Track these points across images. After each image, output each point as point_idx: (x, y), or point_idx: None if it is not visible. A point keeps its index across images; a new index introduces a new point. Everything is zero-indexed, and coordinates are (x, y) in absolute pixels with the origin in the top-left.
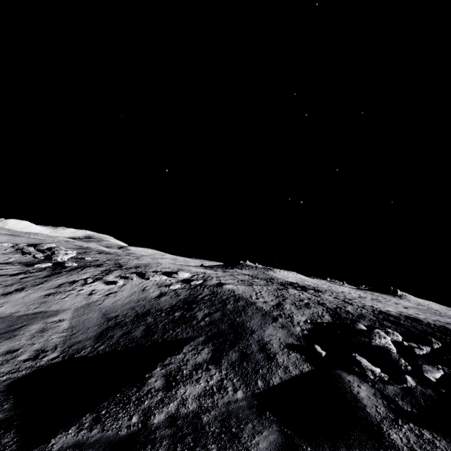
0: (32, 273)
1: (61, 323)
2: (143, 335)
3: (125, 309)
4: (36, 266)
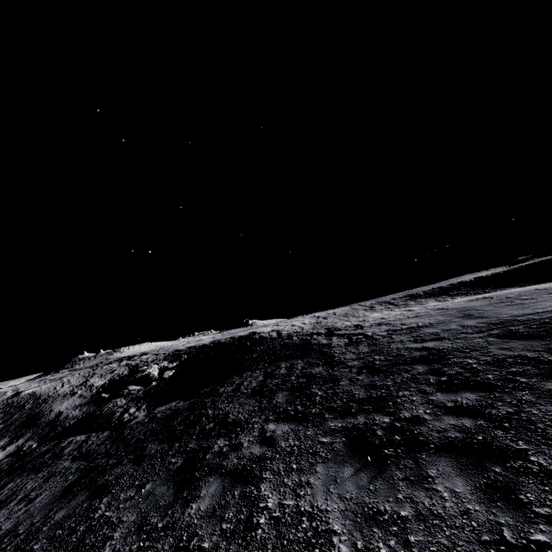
0: None
1: None
2: None
3: None
4: None
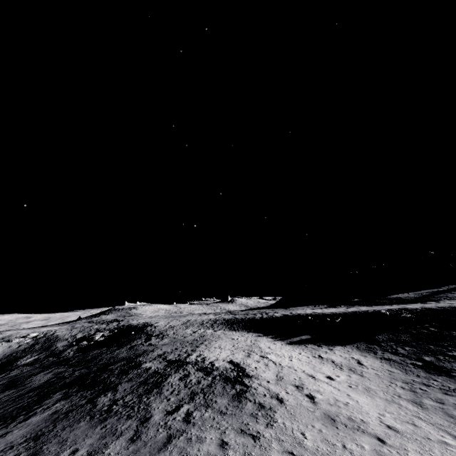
0: None
1: None
2: (12, 358)
3: (2, 355)
4: None
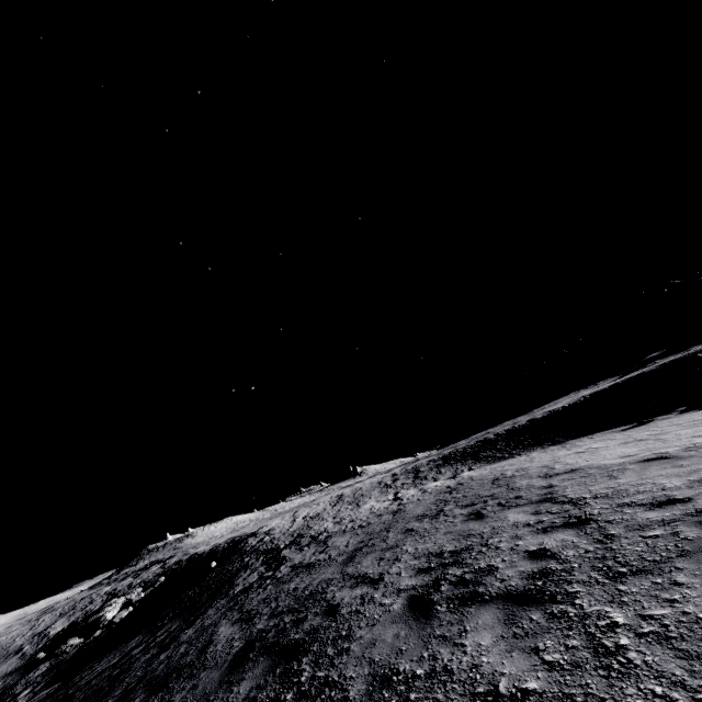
0: None
1: None
2: None
3: None
4: None
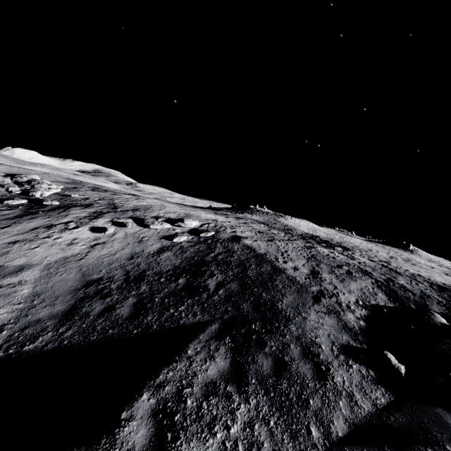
0: (0, 211)
1: (20, 288)
2: (131, 315)
3: (112, 269)
4: (6, 202)
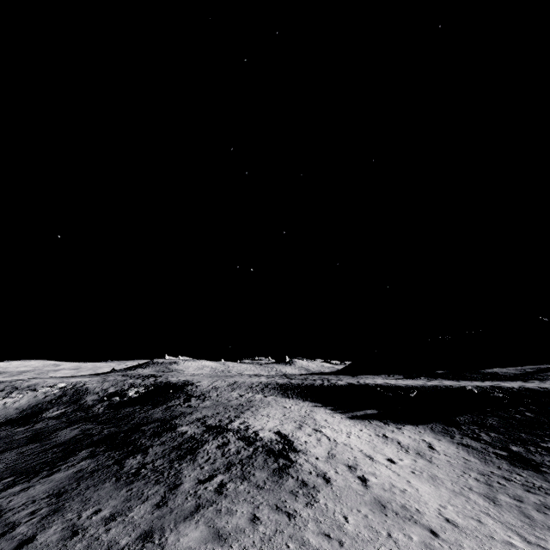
0: None
1: None
2: (37, 410)
3: (27, 405)
4: None
